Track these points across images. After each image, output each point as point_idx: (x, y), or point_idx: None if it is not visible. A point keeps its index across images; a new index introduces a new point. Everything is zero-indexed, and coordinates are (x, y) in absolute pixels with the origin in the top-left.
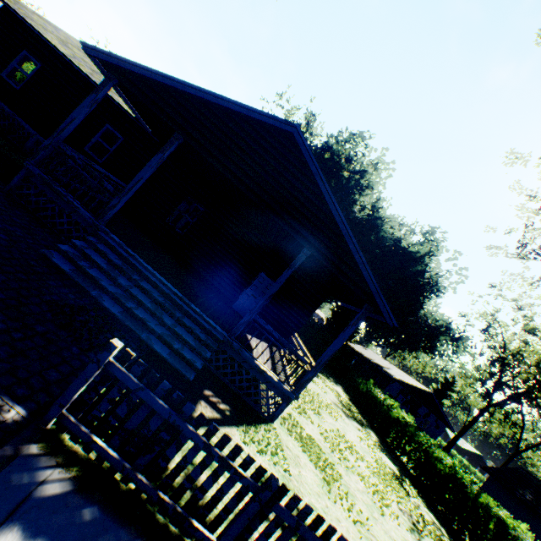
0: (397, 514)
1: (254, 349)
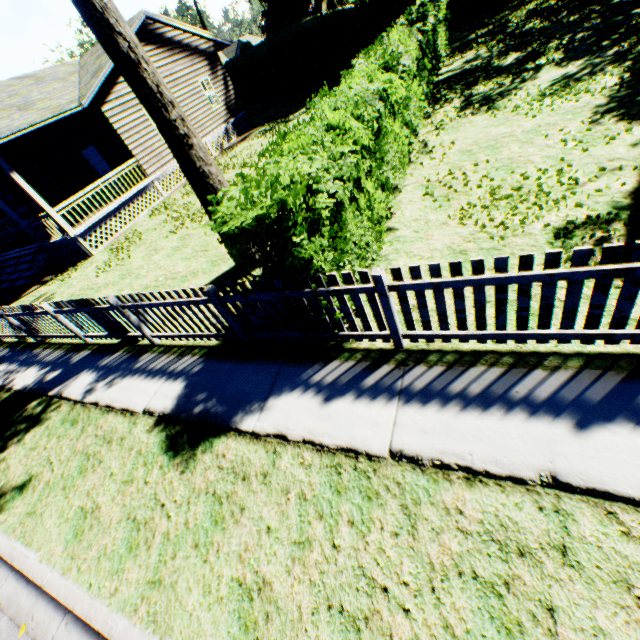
0: (202, 218)
1: (46, 237)
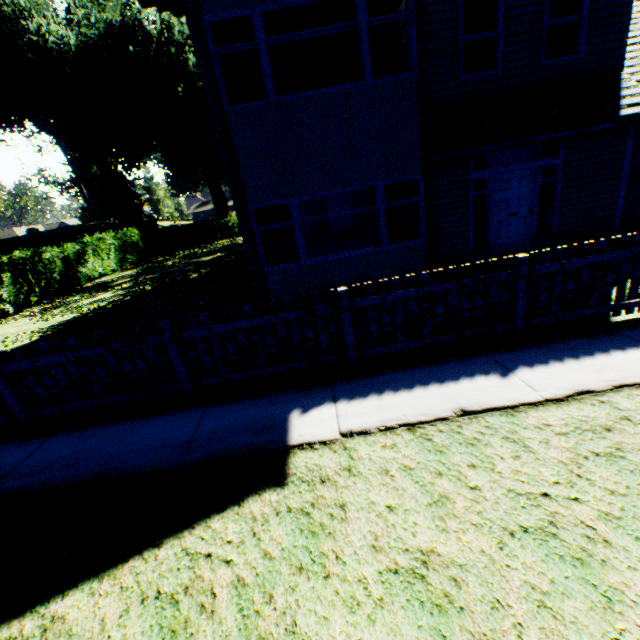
0: None
1: None
